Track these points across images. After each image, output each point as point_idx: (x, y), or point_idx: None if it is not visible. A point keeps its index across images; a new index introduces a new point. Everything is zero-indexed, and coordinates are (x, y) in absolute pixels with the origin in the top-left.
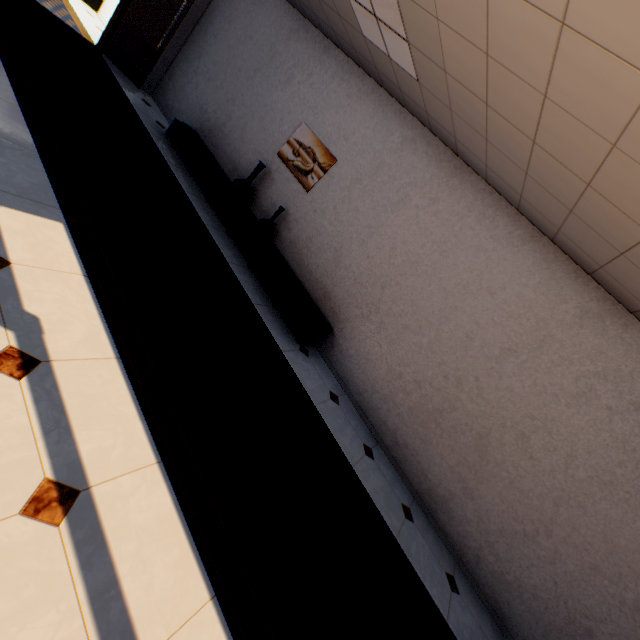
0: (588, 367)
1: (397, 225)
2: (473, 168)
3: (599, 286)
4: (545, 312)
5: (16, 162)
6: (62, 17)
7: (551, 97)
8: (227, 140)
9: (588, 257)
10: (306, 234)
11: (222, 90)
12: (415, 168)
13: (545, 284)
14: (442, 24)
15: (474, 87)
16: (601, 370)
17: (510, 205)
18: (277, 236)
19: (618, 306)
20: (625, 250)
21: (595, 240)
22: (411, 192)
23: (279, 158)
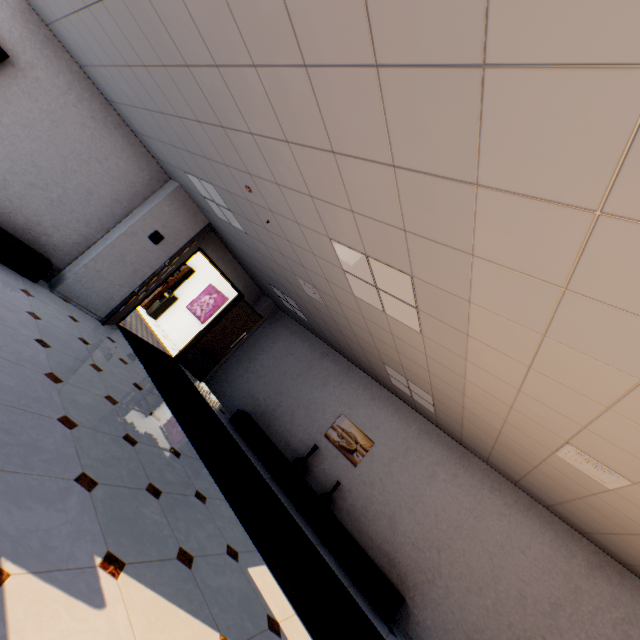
0: (615, 613)
1: (434, 494)
2: (474, 454)
3: (589, 541)
4: (565, 565)
5: (228, 517)
6: (157, 344)
7: (538, 469)
8: (278, 421)
9: (575, 525)
10: (360, 502)
11: (271, 384)
12: (434, 451)
13: (555, 541)
14: (465, 419)
15: (484, 440)
16: (625, 615)
17: (507, 480)
18: (334, 504)
19: (607, 556)
20: (600, 532)
21: (578, 520)
22: (437, 468)
23: (326, 438)
